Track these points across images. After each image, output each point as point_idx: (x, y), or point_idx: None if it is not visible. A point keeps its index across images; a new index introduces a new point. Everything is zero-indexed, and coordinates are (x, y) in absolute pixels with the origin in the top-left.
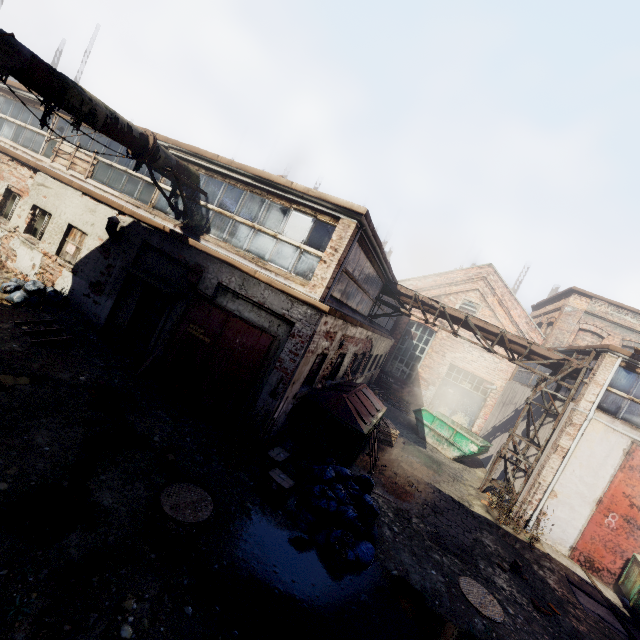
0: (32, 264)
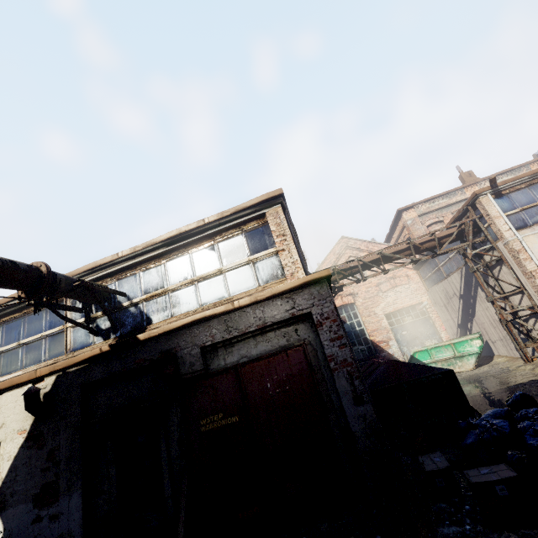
0: None
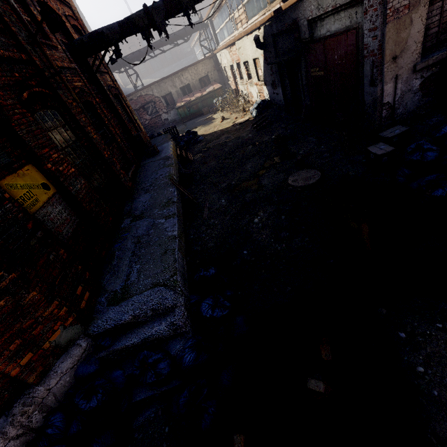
0: (256, 94)
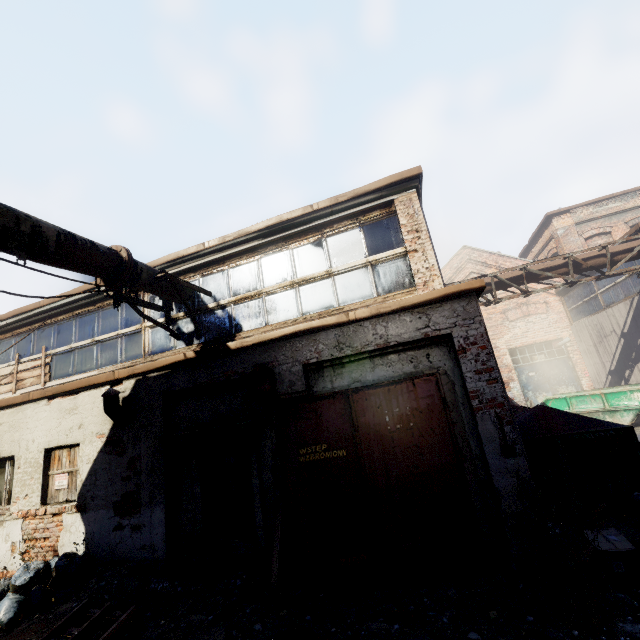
0: (9, 545)
